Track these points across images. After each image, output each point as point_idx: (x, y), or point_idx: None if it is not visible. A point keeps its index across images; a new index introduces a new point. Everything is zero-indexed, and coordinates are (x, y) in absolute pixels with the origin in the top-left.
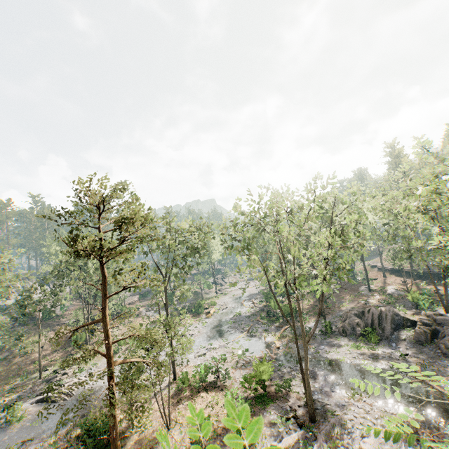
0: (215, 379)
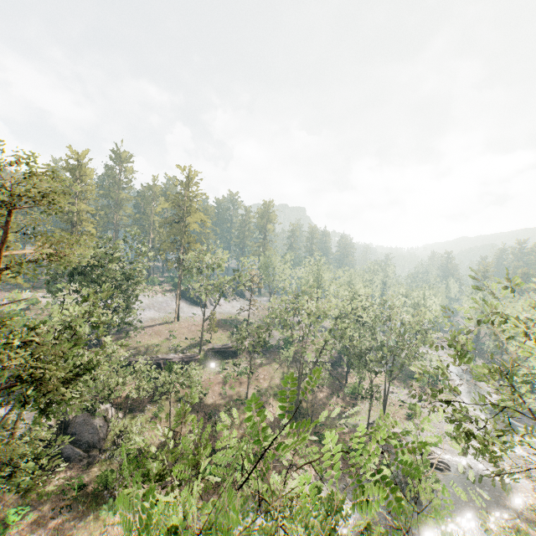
0: None
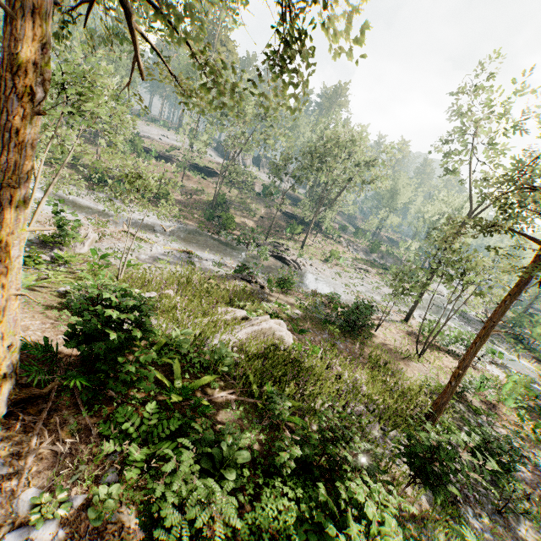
0: (456, 352)
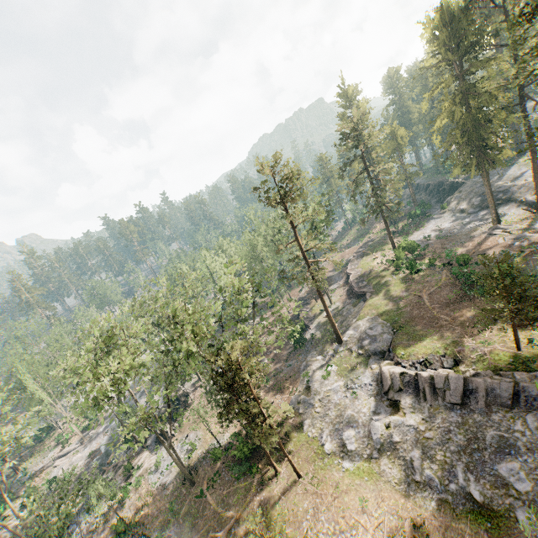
0: None
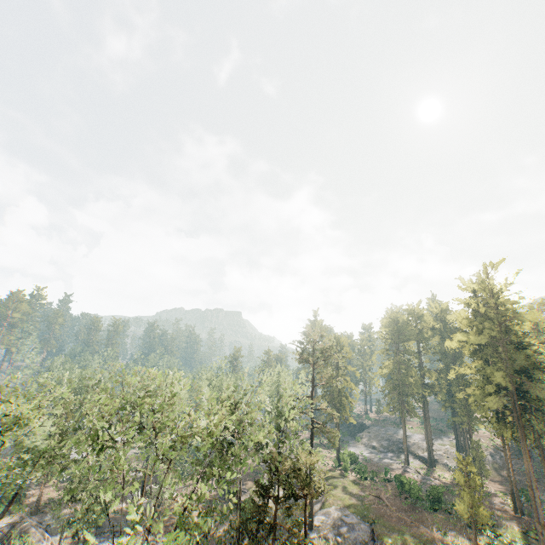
0: None
